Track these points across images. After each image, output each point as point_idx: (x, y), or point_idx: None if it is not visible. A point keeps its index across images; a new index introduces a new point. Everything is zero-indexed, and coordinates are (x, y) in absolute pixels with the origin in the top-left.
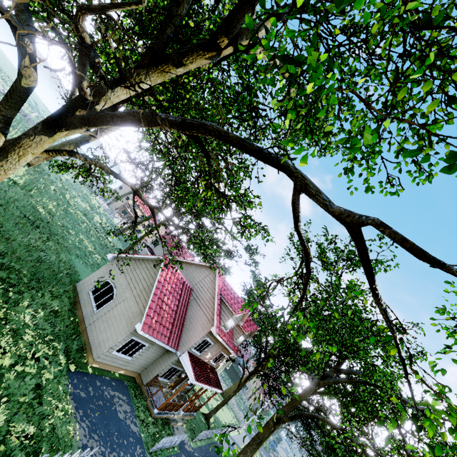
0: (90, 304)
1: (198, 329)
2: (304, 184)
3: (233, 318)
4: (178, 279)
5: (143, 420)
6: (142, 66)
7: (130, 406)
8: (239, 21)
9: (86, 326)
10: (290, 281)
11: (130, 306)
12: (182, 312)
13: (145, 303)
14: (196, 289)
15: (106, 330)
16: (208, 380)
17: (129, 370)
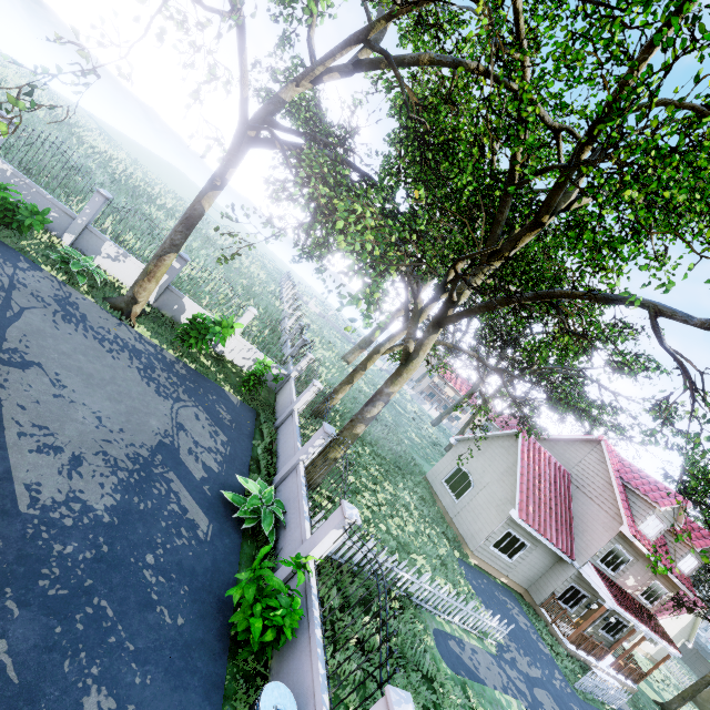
0: (447, 494)
1: (597, 530)
2: (657, 310)
3: (657, 515)
4: (544, 458)
5: (551, 647)
6: (483, 262)
7: (528, 622)
8: (555, 201)
9: (452, 518)
10: None
11: (494, 492)
12: (564, 505)
13: (512, 487)
14: (576, 474)
15: (475, 521)
16: (643, 620)
17: (512, 581)
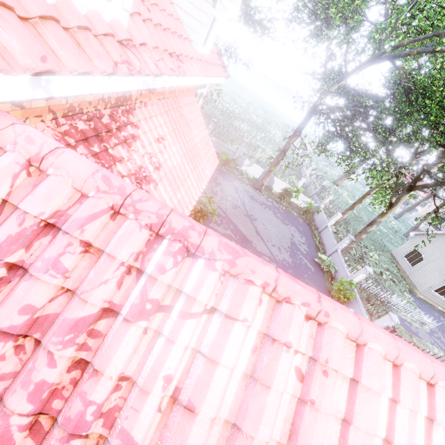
0: (405, 263)
1: None
2: None
3: None
4: None
5: None
6: (441, 157)
7: None
8: None
9: (407, 275)
10: None
11: (438, 265)
12: None
13: None
14: None
15: (423, 278)
16: None
17: None
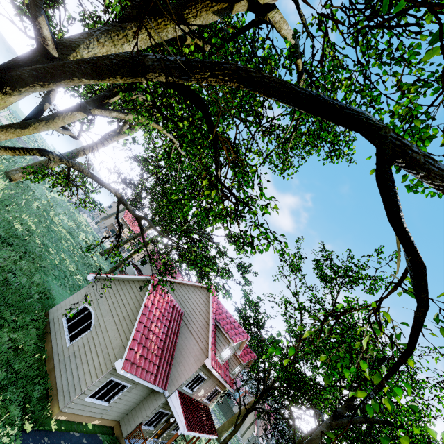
0: (62, 335)
1: (189, 362)
2: (400, 147)
3: (230, 347)
4: (167, 302)
5: None
6: (129, 18)
7: None
8: None
9: (55, 364)
10: (285, 301)
11: (110, 337)
12: (171, 341)
13: (128, 333)
14: (188, 313)
15: (79, 370)
16: (202, 426)
17: (106, 419)
